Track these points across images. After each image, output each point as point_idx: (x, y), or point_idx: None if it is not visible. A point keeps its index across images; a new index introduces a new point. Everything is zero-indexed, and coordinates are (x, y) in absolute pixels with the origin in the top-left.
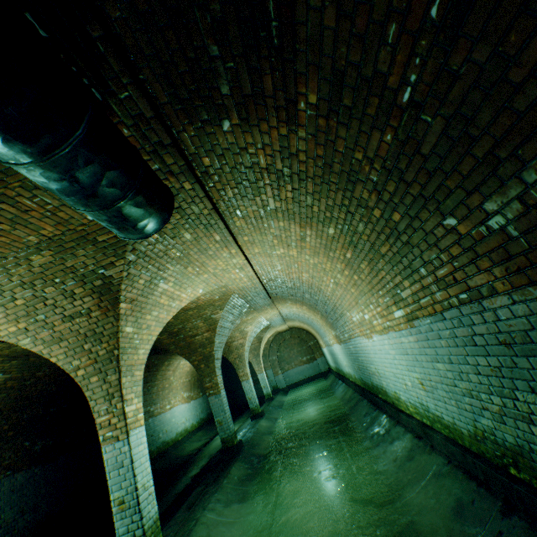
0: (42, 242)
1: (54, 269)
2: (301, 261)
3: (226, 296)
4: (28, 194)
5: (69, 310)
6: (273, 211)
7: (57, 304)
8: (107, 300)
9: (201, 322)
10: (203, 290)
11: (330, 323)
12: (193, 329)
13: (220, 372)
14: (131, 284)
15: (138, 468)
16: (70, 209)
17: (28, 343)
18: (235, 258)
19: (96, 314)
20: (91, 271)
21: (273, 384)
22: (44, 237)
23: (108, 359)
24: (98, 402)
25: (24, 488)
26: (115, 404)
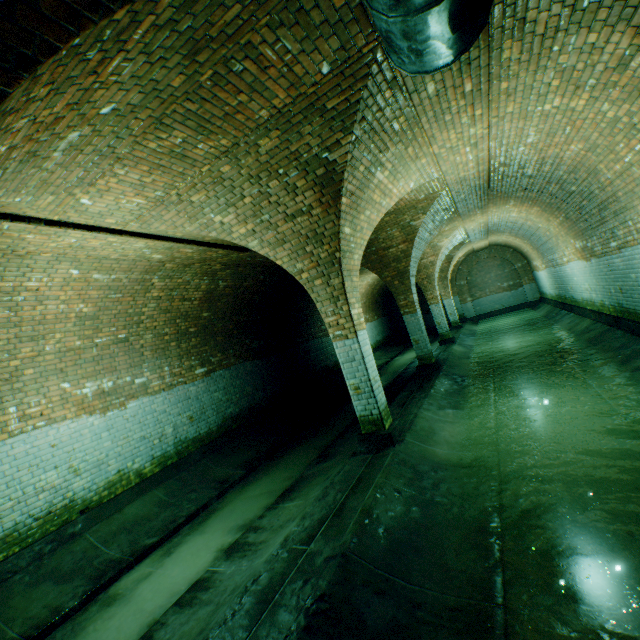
0: (270, 119)
1: (278, 157)
2: (585, 118)
3: (434, 195)
4: (271, 38)
5: (290, 209)
6: (591, 7)
7: (279, 201)
8: (328, 195)
9: (397, 232)
10: (414, 184)
11: (578, 230)
12: (386, 240)
13: (414, 290)
14: (352, 173)
15: (367, 364)
16: (306, 58)
17: (255, 246)
18: (474, 127)
19: (316, 212)
20: (314, 156)
21: (459, 313)
22: (273, 111)
23: (330, 263)
24: (324, 304)
25: (253, 374)
26: (340, 307)
